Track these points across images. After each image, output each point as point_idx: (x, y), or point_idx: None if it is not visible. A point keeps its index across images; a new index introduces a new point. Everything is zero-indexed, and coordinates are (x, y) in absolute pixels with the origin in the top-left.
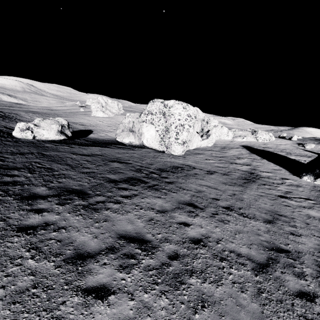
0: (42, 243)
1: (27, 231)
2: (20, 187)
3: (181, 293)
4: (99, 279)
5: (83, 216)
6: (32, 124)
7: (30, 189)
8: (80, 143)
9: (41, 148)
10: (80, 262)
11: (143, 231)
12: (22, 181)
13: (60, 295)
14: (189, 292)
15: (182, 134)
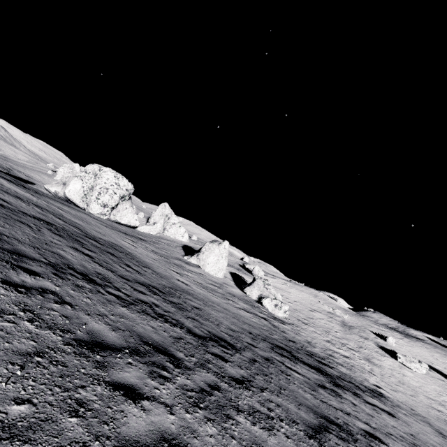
0: None
1: None
2: None
3: None
4: None
5: None
6: None
7: None
8: None
9: None
10: None
11: None
12: None
13: None
14: None
15: (104, 196)
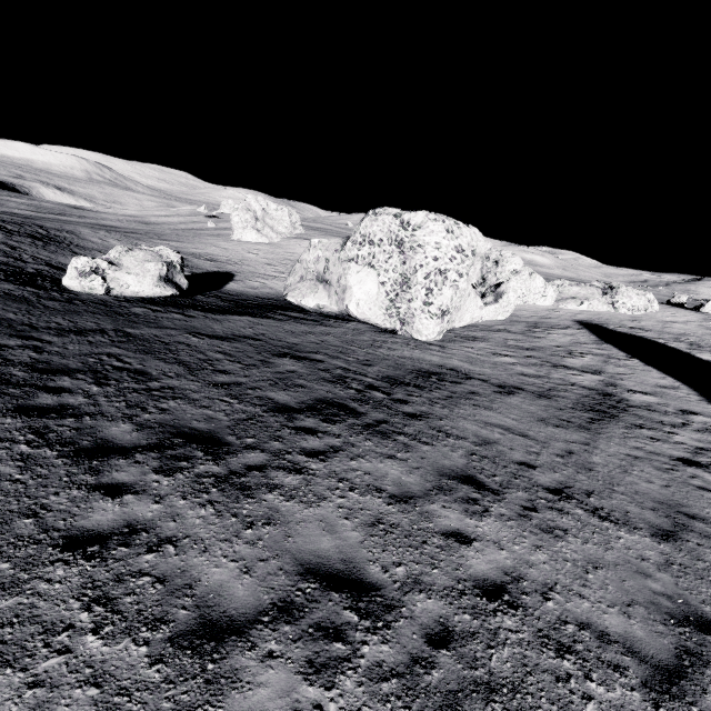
0: (120, 585)
1: (87, 548)
2: (75, 422)
3: None
4: (257, 704)
5: (216, 507)
6: (105, 260)
7: (96, 427)
8: (208, 306)
9: (122, 319)
10: (210, 648)
11: (359, 555)
12: (79, 406)
13: None
14: None
15: (440, 294)
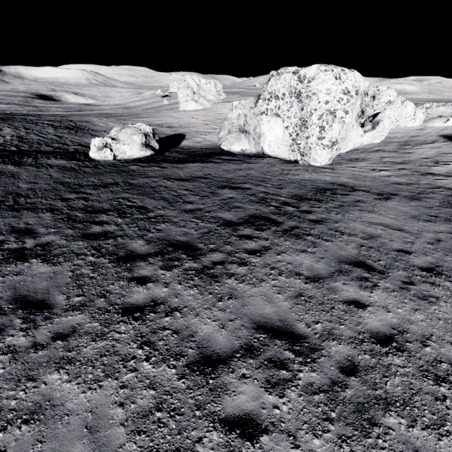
0: (154, 335)
1: (134, 314)
2: (113, 241)
3: (375, 444)
4: (240, 404)
5: (199, 288)
6: (109, 138)
7: (125, 244)
8: (173, 159)
9: (126, 174)
10: (209, 371)
11: (290, 317)
12: (114, 232)
13: (193, 426)
14: (388, 444)
15: (330, 129)
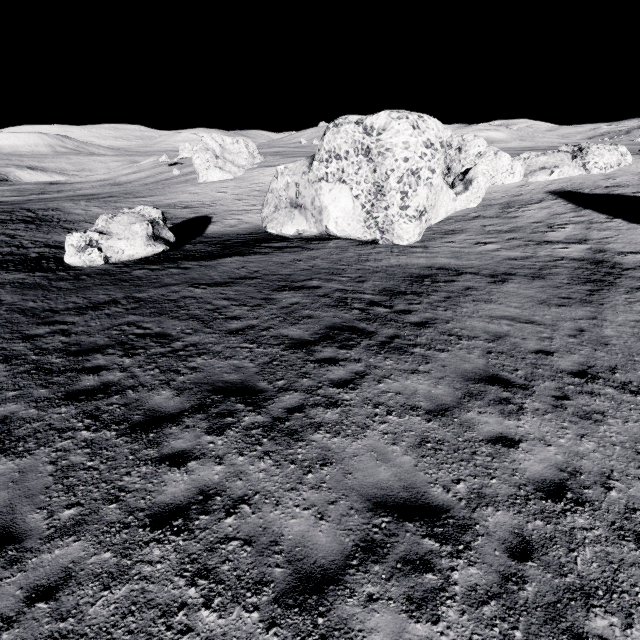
0: (213, 554)
1: (172, 522)
2: (120, 398)
3: None
4: None
5: (272, 457)
6: (95, 231)
7: (140, 400)
8: (198, 255)
9: (128, 285)
10: (314, 602)
11: (418, 479)
12: (120, 382)
13: None
14: None
15: (415, 195)
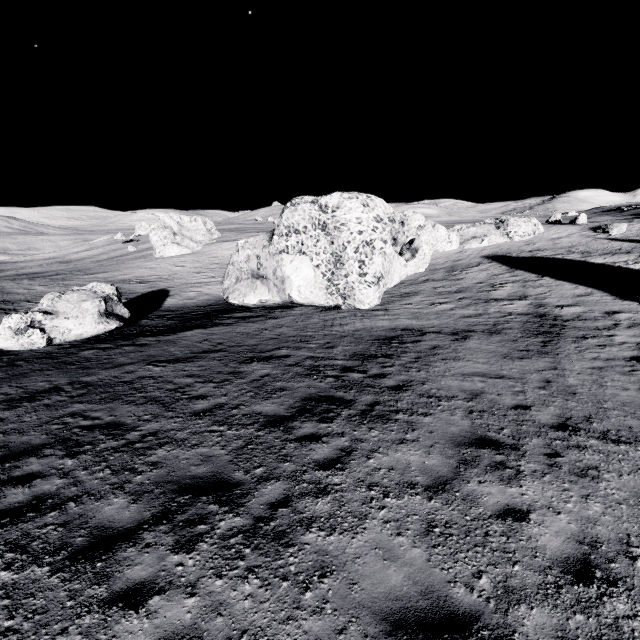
0: None
1: None
2: (58, 515)
3: None
4: None
5: (259, 574)
6: (38, 311)
7: (85, 514)
8: (156, 329)
9: (74, 368)
10: None
11: (435, 579)
12: (58, 492)
13: None
14: None
15: (372, 263)
